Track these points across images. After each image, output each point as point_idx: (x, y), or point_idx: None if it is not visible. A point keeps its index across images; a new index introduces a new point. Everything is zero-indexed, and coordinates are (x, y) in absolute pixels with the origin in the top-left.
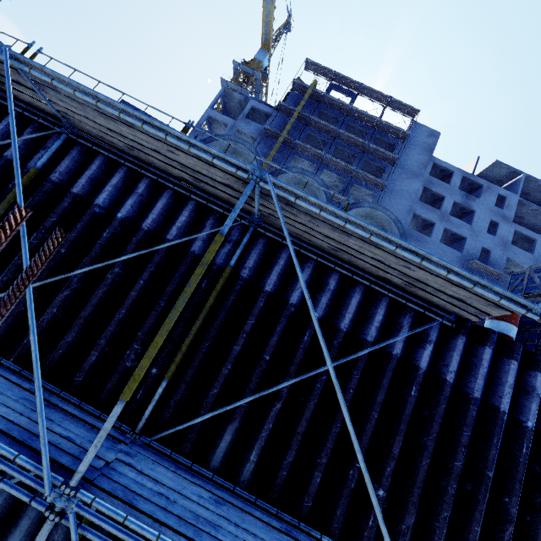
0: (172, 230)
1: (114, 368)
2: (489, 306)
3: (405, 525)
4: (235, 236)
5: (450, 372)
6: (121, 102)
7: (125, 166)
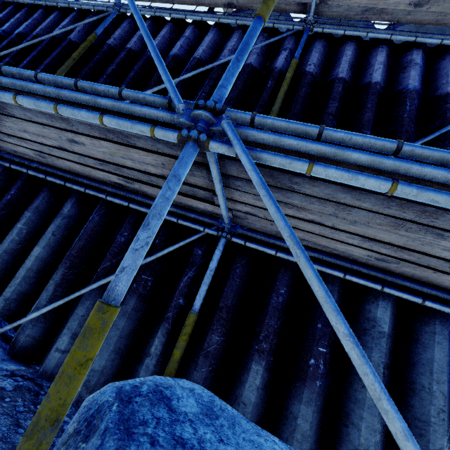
0: (224, 53)
1: None
2: None
3: None
4: (289, 44)
5: None
6: None
7: (170, 23)
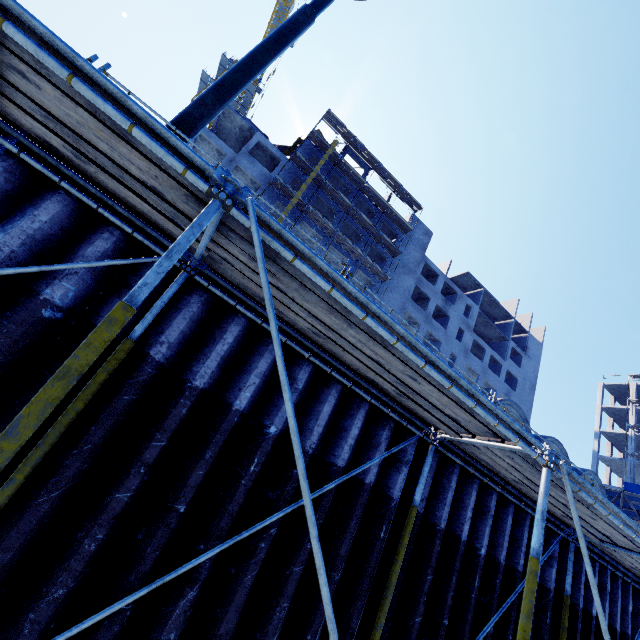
0: (521, 558)
1: None
2: None
3: None
4: (557, 551)
5: None
6: None
7: (478, 479)
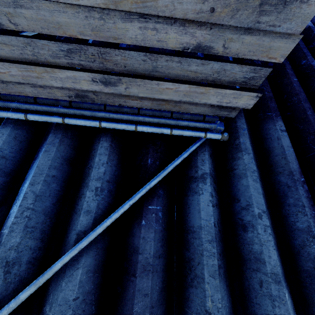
0: None
1: None
2: None
3: None
4: None
5: None
6: None
7: None
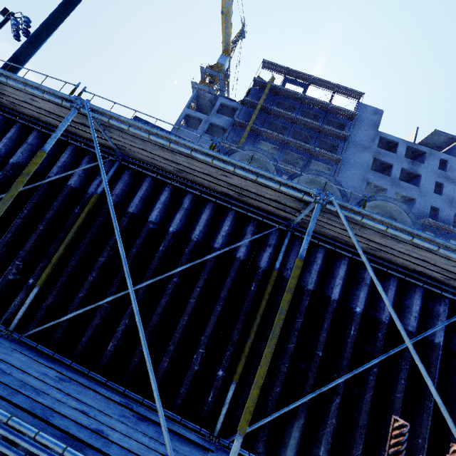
0: (218, 239)
1: (184, 372)
2: None
3: None
4: (273, 240)
5: None
6: (134, 118)
7: (170, 185)
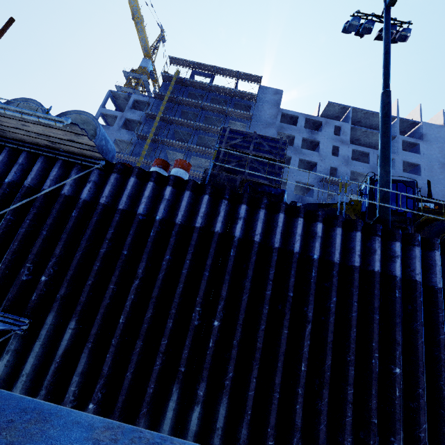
0: None
1: None
2: (78, 137)
3: (59, 294)
4: None
5: (103, 197)
6: None
7: None
